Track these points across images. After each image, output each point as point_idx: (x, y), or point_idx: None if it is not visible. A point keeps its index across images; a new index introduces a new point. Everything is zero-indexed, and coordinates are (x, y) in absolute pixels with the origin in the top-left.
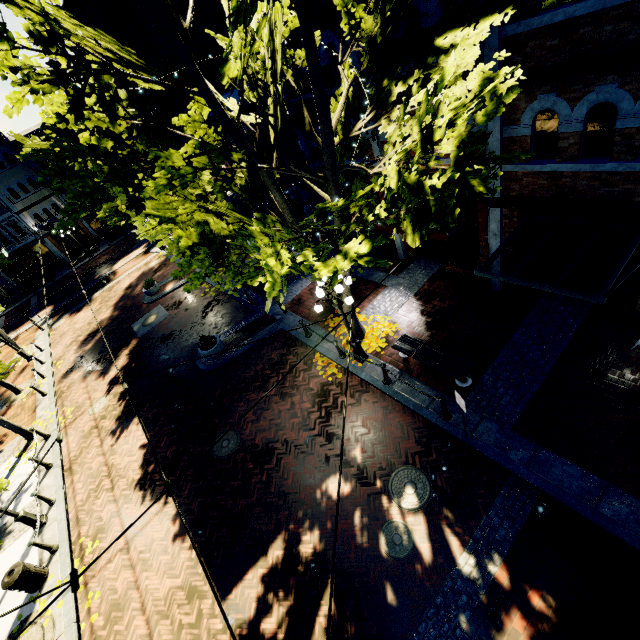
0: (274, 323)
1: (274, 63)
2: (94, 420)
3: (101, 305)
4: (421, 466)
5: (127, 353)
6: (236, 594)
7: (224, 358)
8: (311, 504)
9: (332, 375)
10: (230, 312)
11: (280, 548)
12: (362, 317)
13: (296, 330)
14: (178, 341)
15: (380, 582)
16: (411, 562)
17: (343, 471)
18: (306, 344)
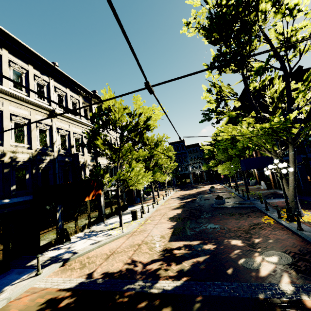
0: (253, 204)
1: (280, 95)
2: (170, 206)
3: (193, 191)
4: (292, 256)
5: (191, 199)
6: (173, 242)
7: (222, 206)
8: (219, 241)
9: (268, 222)
10: (236, 200)
11: (197, 242)
12: (307, 212)
13: (262, 208)
14: (209, 200)
15: (228, 266)
16: (251, 270)
17: (243, 240)
18: (263, 212)
